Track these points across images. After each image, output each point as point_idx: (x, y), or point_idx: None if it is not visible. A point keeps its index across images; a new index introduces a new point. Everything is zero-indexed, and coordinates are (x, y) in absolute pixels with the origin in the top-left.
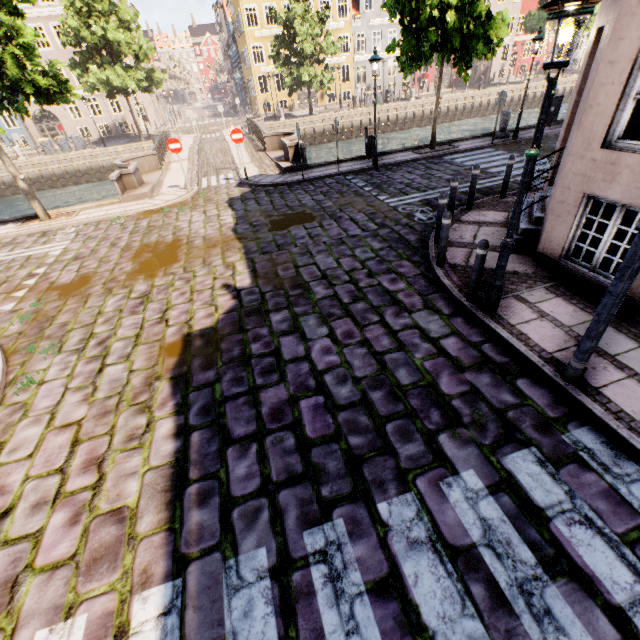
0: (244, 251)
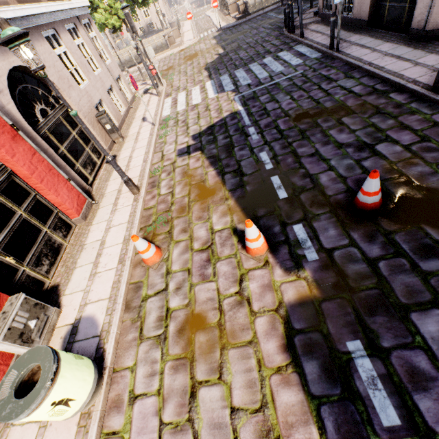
0: (221, 47)
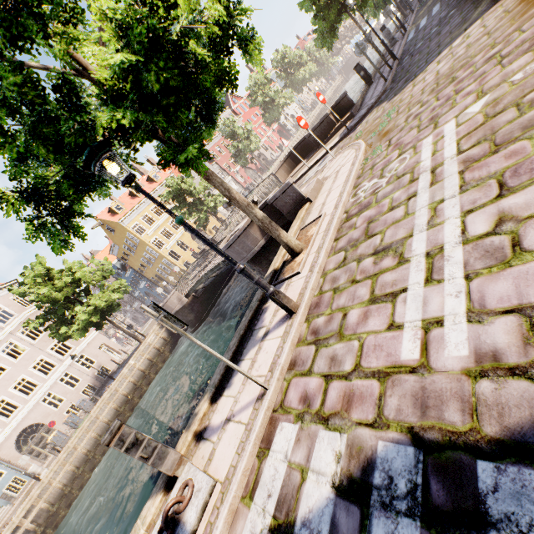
0: None
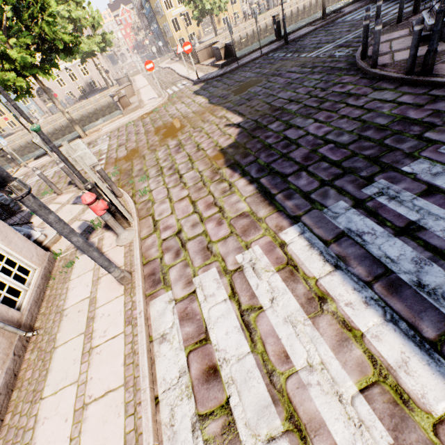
0: (225, 109)
